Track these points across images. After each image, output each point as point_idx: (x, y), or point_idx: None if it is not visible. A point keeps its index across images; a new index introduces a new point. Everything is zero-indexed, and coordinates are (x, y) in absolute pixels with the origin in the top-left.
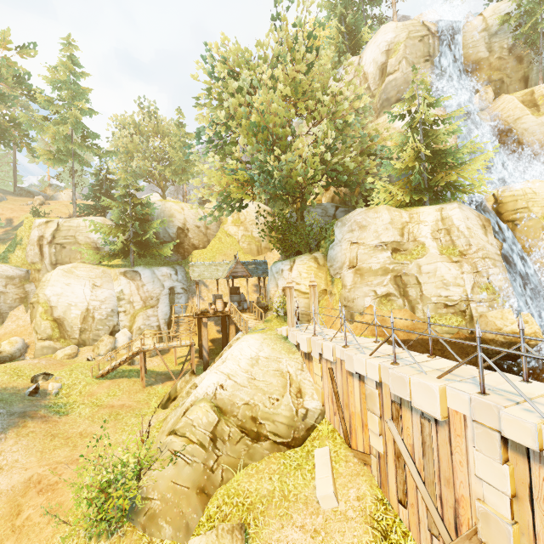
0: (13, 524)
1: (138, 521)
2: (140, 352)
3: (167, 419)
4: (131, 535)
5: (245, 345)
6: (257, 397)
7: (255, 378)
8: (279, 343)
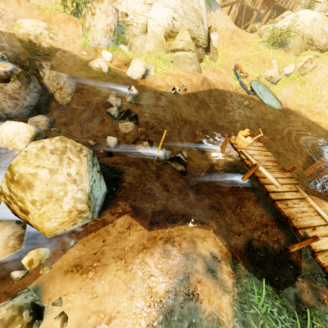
0: (231, 41)
1: (284, 48)
2: (240, 2)
3: (263, 34)
4: (282, 51)
5: (310, 12)
6: (313, 34)
7: (313, 27)
8: (325, 17)
